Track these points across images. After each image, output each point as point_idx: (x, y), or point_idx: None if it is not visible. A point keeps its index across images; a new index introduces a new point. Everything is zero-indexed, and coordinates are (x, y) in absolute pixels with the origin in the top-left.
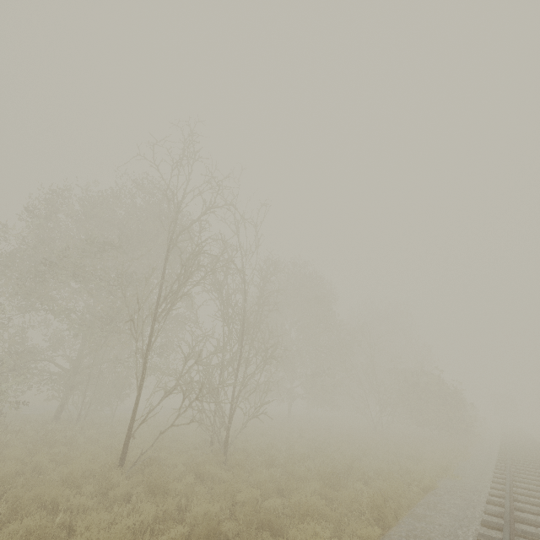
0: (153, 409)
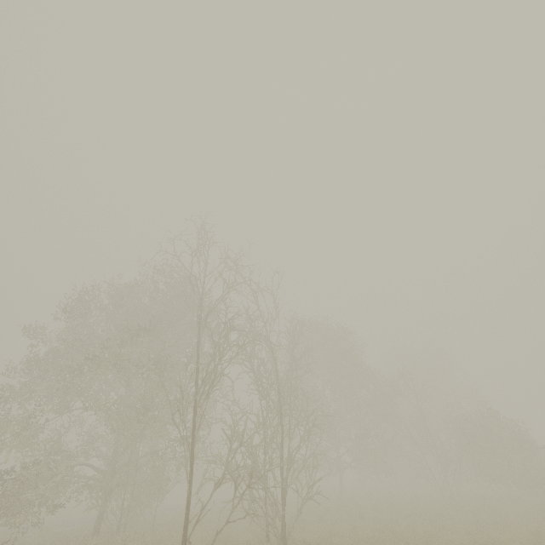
0: (205, 505)
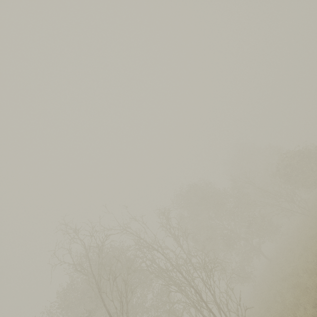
0: None
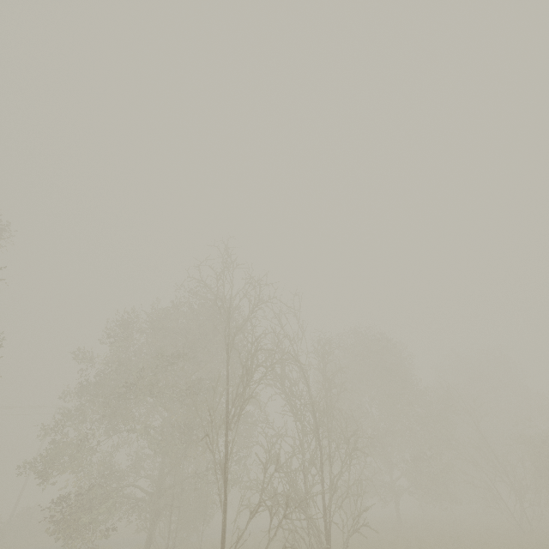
0: (241, 536)
